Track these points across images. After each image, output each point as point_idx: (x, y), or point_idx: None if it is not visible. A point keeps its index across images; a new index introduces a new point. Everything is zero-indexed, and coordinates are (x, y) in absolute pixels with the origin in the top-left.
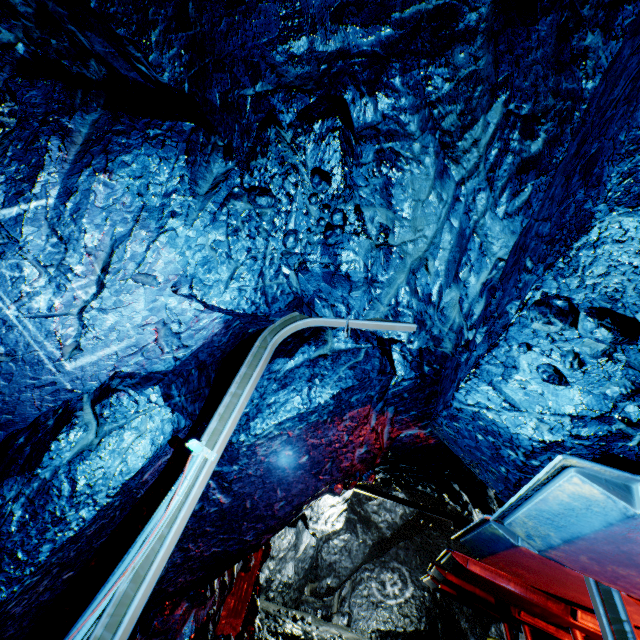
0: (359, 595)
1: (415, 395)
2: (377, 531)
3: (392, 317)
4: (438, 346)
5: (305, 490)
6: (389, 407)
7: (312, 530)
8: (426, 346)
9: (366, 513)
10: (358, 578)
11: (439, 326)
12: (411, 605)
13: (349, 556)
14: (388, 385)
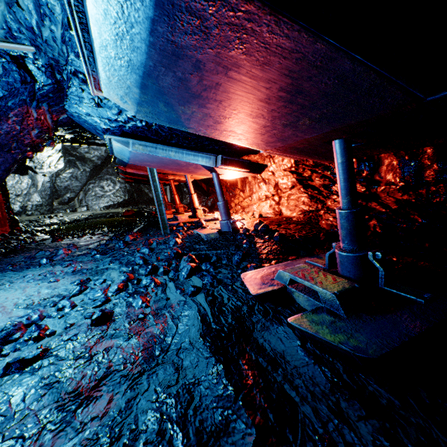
0: (90, 196)
1: (58, 95)
2: (92, 163)
3: (12, 39)
4: (59, 63)
5: (6, 161)
6: (43, 104)
7: (41, 174)
8: (50, 63)
9: (81, 154)
10: (87, 189)
11: (51, 52)
12: (120, 192)
13: (77, 180)
14: (34, 90)
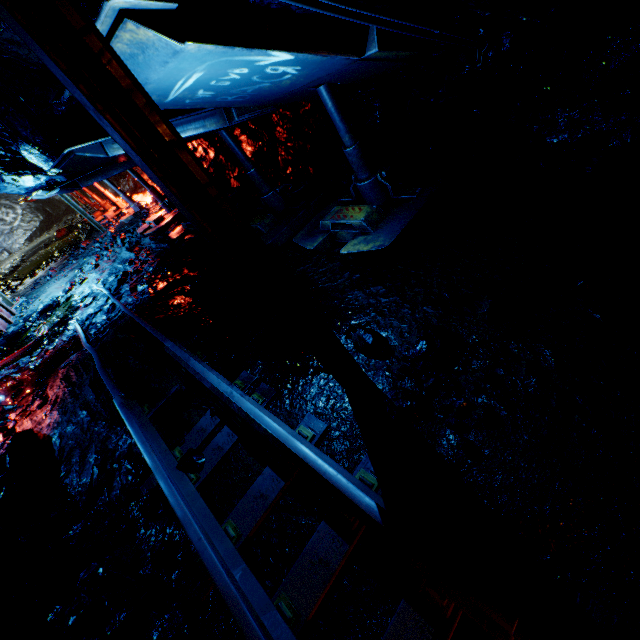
0: None
1: None
2: None
3: None
4: None
5: None
6: None
7: None
8: None
9: None
10: None
11: None
12: (28, 215)
13: None
14: None
